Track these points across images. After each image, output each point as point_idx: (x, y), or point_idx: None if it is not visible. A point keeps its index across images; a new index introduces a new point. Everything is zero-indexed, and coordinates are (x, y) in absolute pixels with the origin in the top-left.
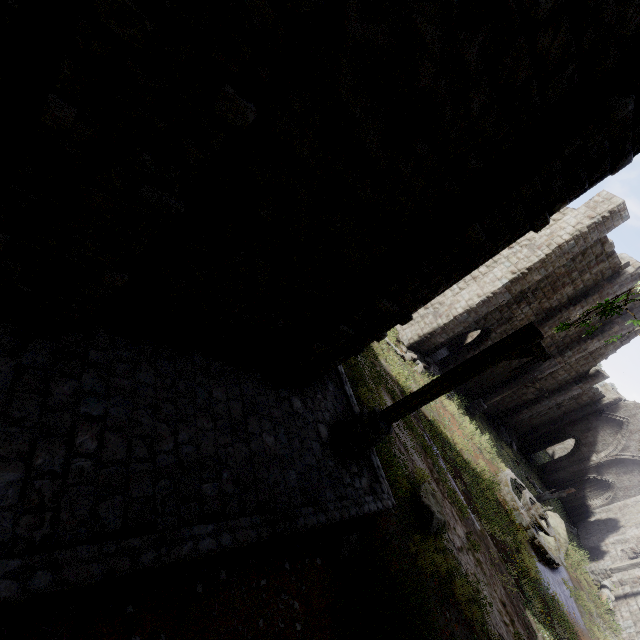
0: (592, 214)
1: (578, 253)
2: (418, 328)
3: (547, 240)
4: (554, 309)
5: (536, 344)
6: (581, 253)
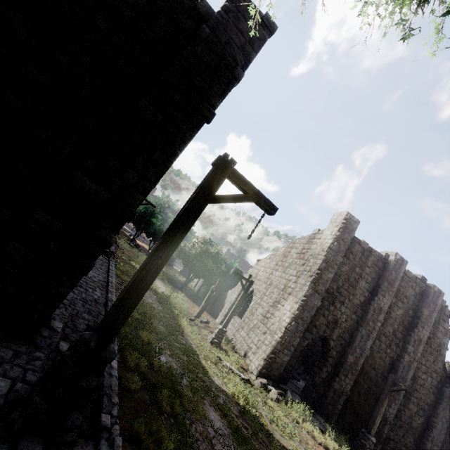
0: (336, 224)
1: (347, 252)
2: (262, 352)
3: (320, 248)
4: (365, 304)
5: (237, 176)
6: (349, 252)
